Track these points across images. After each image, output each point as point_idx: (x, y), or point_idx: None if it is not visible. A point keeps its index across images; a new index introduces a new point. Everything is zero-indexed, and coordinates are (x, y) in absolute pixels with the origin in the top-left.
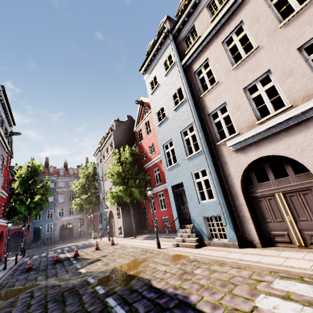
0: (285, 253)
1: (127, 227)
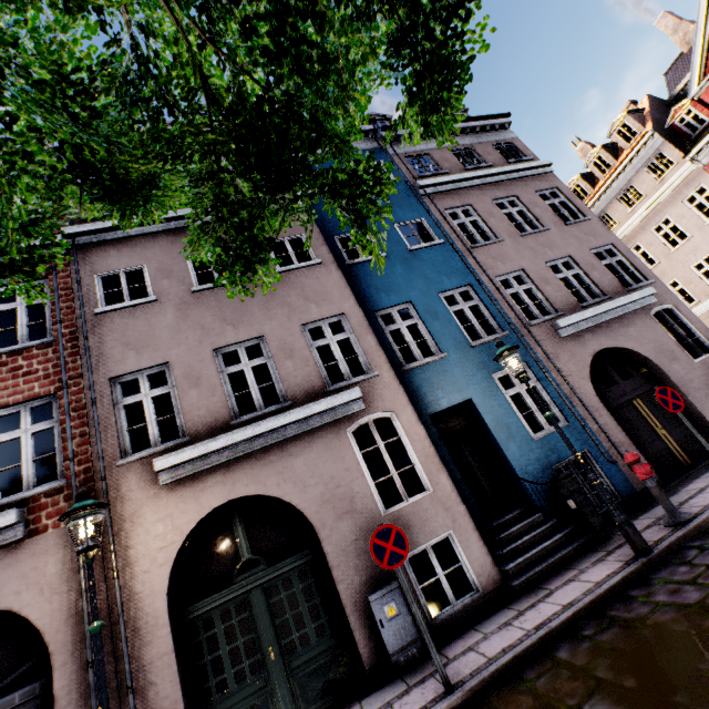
0: None
1: None
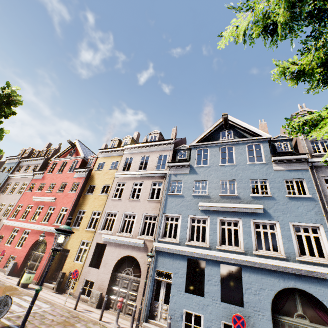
0: None
1: None
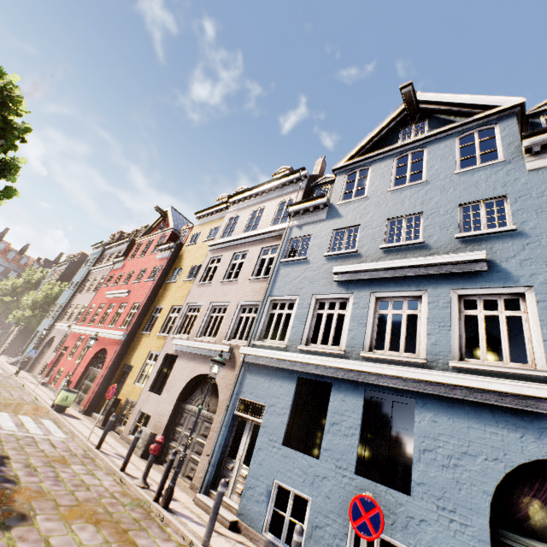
0: (23, 372)
1: (13, 348)
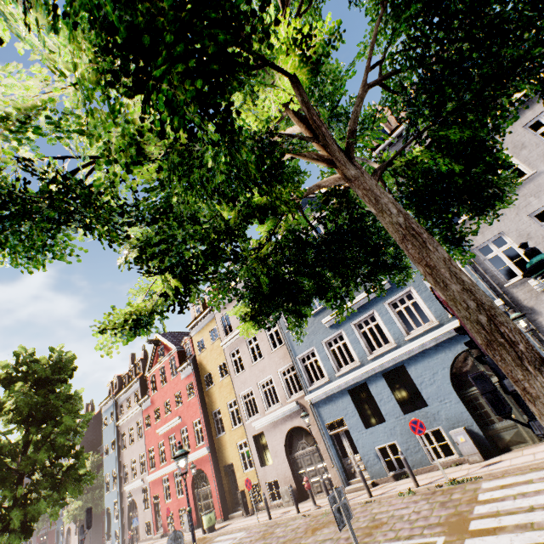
0: None
1: None
